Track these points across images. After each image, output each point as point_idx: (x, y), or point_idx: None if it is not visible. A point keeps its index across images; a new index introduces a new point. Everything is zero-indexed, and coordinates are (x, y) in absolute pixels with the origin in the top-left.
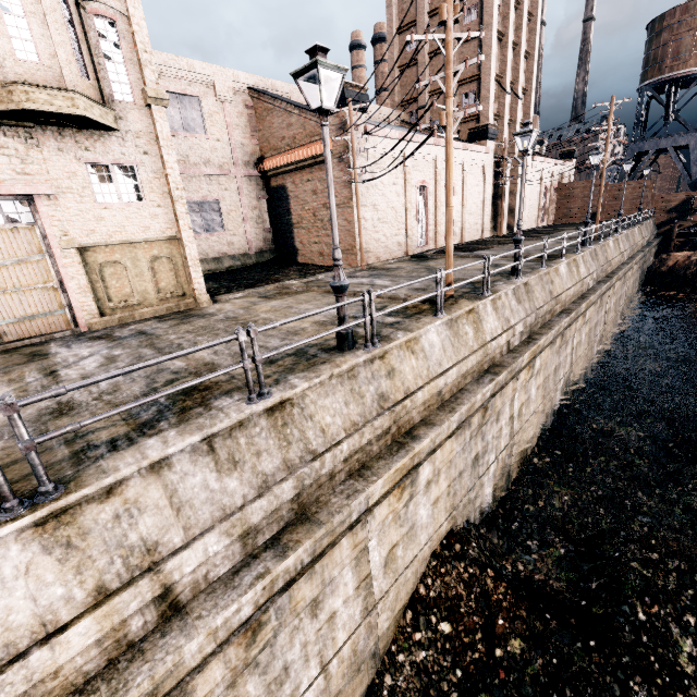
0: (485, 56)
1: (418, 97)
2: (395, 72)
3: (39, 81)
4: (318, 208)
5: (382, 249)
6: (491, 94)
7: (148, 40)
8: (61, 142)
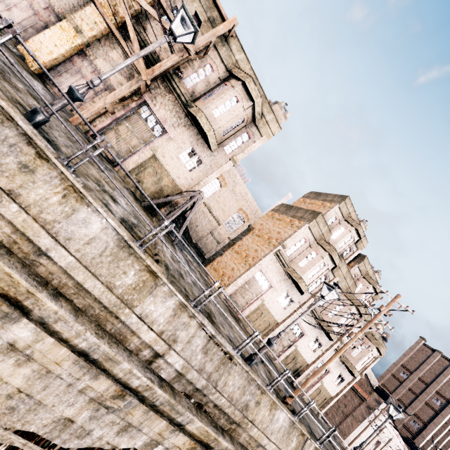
0: (434, 422)
1: (392, 393)
2: (389, 373)
3: (357, 368)
4: (341, 401)
5: (351, 446)
6: (427, 438)
7: (371, 366)
8: (342, 368)
